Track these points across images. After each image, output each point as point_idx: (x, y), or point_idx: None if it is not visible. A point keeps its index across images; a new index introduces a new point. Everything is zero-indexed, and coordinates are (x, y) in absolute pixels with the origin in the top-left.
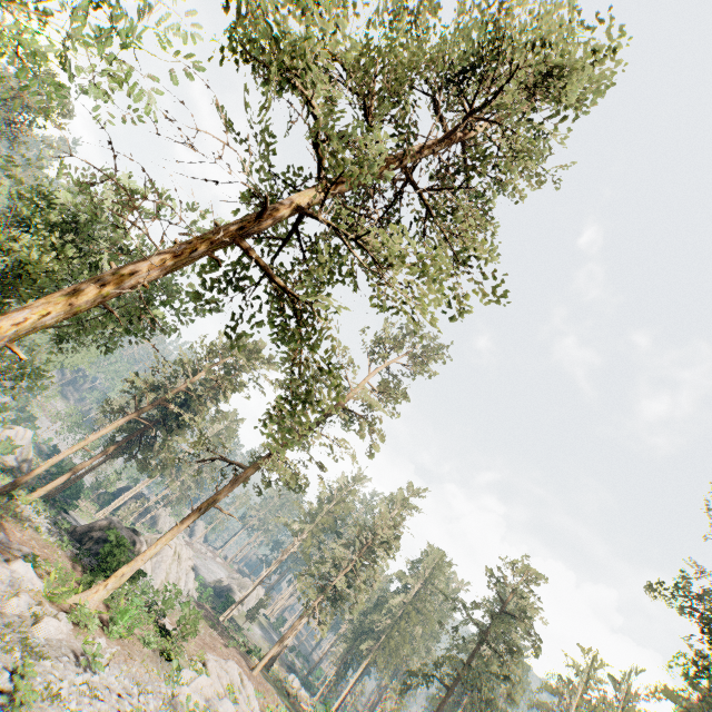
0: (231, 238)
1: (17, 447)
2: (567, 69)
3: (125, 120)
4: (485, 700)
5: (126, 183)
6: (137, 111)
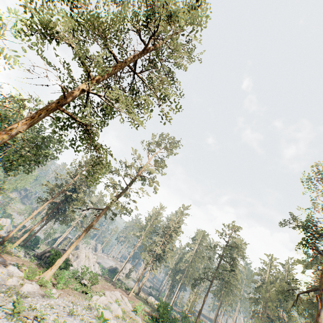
0: (55, 107)
1: (3, 226)
2: (176, 14)
3: (5, 69)
4: (227, 283)
5: (18, 97)
6: (9, 64)
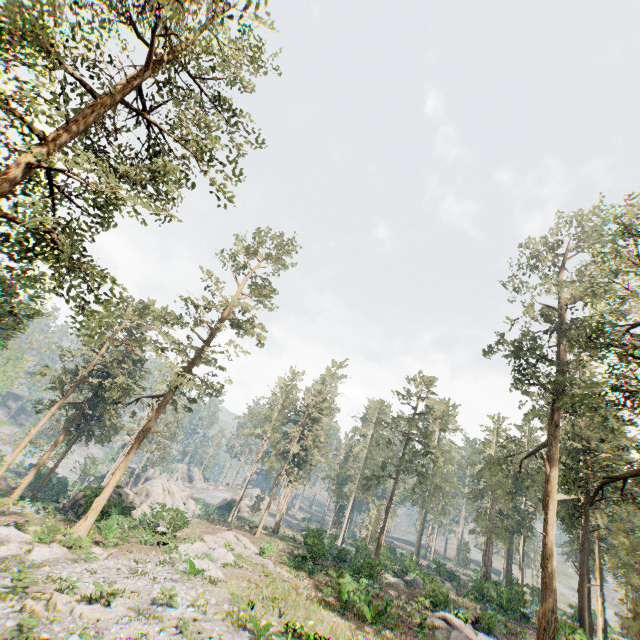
0: None
1: None
2: None
3: None
4: (422, 475)
5: None
6: None
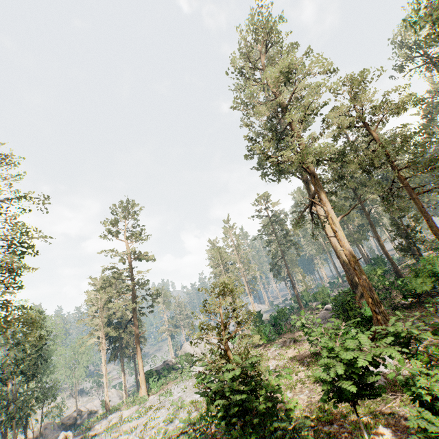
0: None
1: None
2: None
3: None
4: (294, 245)
5: None
6: None
